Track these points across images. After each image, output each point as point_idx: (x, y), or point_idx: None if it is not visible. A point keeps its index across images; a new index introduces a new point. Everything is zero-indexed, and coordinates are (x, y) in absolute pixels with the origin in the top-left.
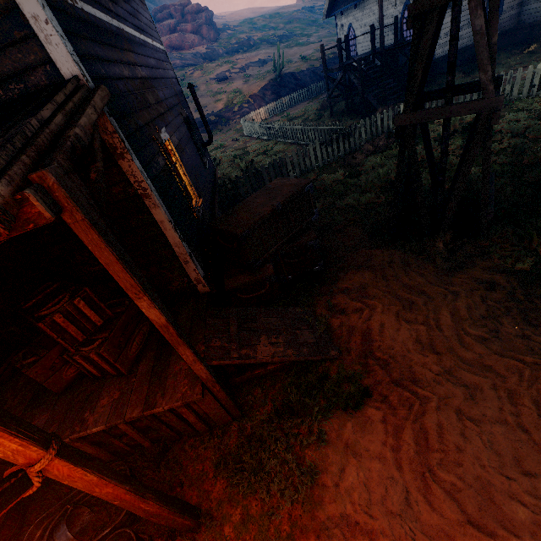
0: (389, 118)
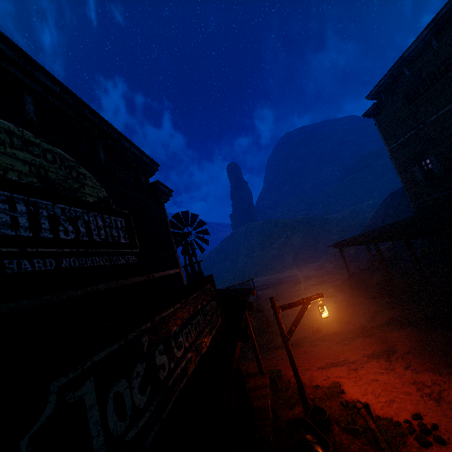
0: None
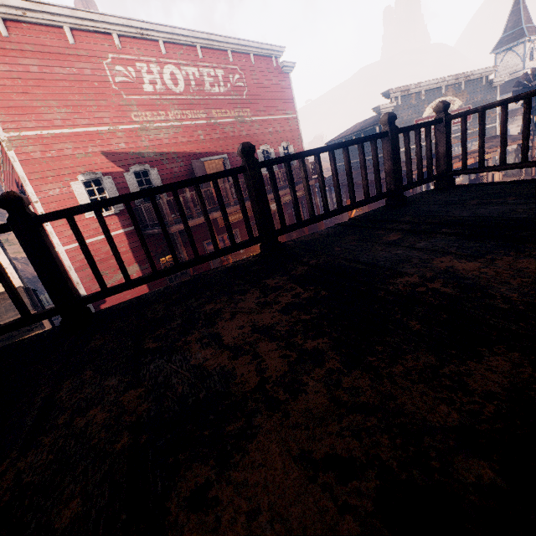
0: None
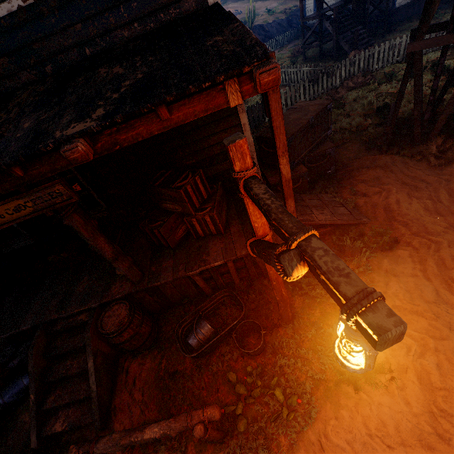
0: (365, 59)
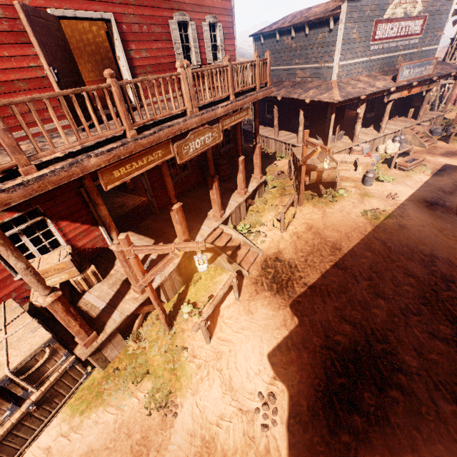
0: None
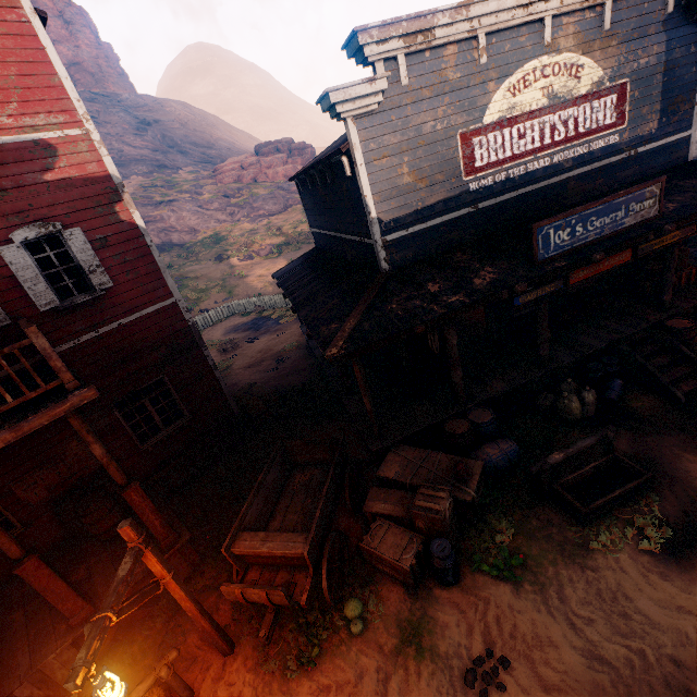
0: None
